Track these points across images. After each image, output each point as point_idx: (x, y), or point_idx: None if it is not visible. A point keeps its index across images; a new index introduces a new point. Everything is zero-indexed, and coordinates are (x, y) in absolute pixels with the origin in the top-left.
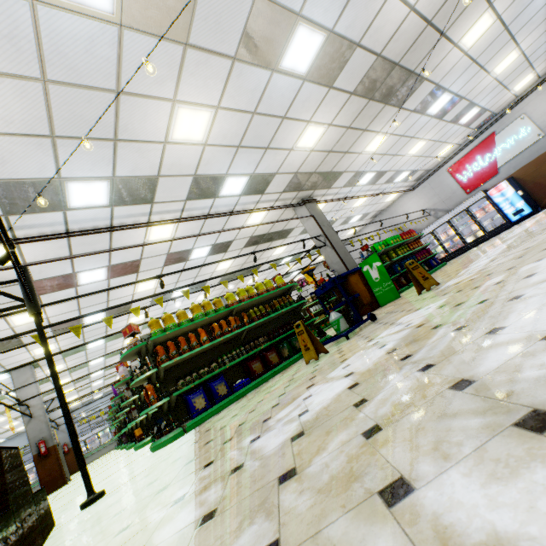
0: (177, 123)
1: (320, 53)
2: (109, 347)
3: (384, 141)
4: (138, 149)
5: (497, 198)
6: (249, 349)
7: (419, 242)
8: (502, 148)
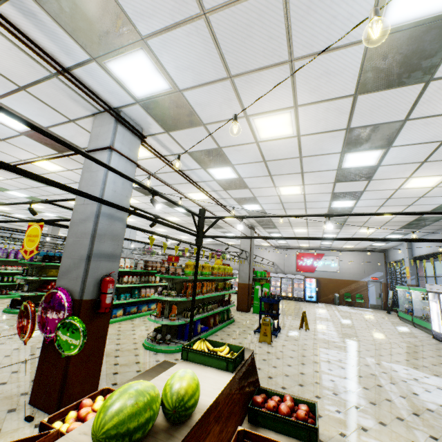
0: (290, 187)
1: (343, 207)
2: (14, 199)
3: (303, 231)
4: (267, 181)
5: (308, 284)
6: (212, 308)
7: (269, 281)
8: (322, 263)
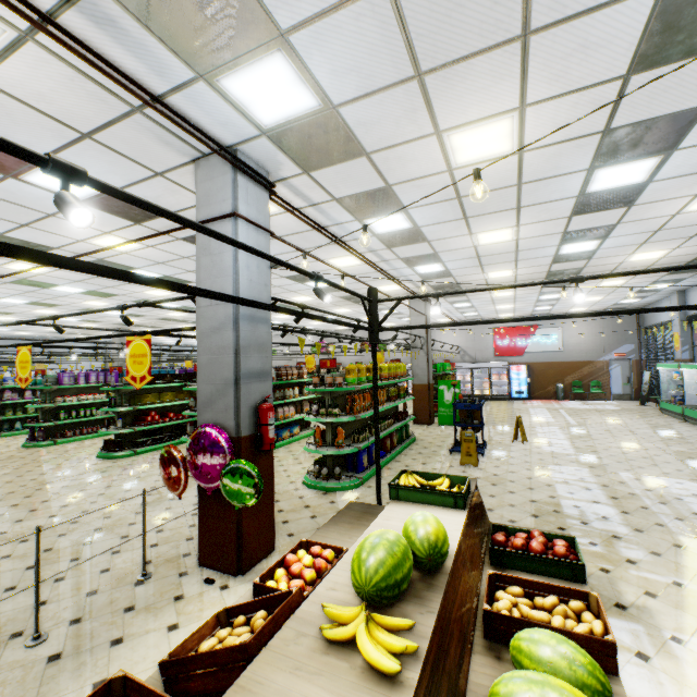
0: (495, 232)
1: (579, 252)
2: (64, 297)
3: (507, 295)
4: (458, 227)
5: (514, 374)
6: (387, 425)
7: (454, 377)
8: (535, 340)
